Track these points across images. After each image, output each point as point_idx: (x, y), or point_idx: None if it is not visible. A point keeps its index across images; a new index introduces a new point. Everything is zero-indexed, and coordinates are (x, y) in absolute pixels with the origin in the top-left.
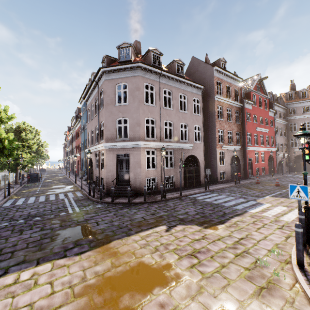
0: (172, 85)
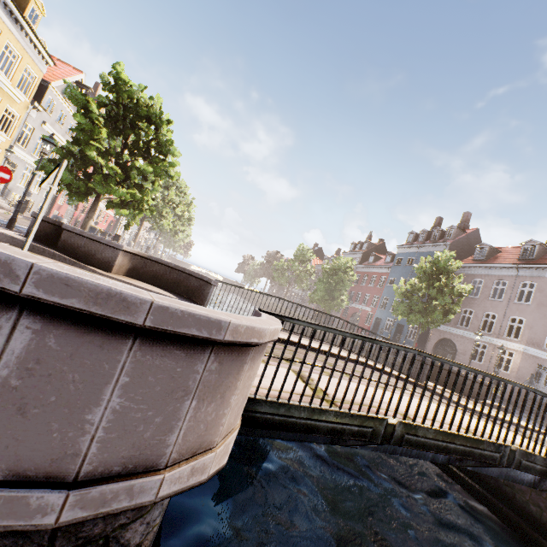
0: None
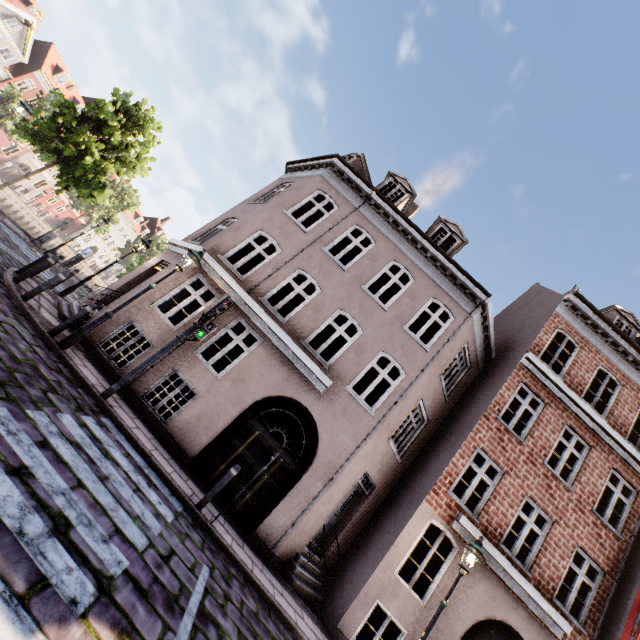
0: (386, 234)
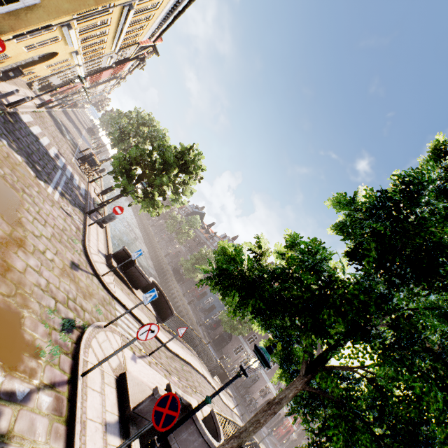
0: None
